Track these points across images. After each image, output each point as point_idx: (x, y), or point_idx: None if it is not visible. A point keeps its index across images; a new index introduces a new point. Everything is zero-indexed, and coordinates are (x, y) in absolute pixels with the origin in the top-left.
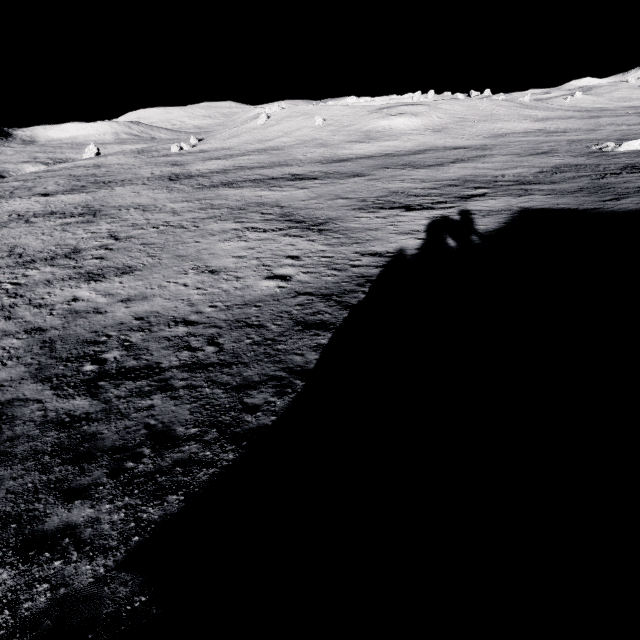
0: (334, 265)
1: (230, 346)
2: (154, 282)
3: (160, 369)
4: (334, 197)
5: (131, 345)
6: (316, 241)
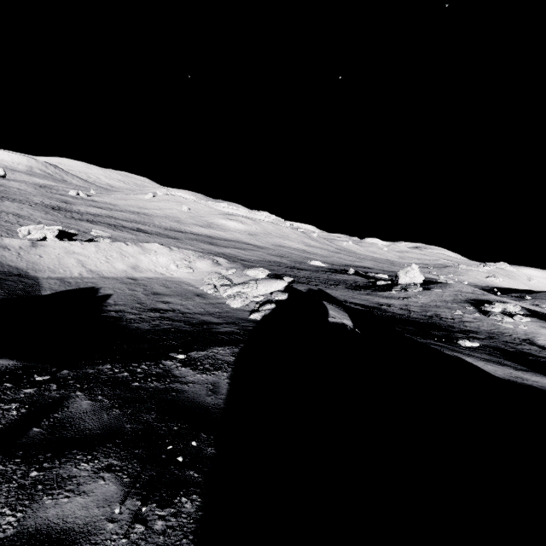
0: None
1: None
2: None
3: None
4: (145, 242)
5: None
6: None
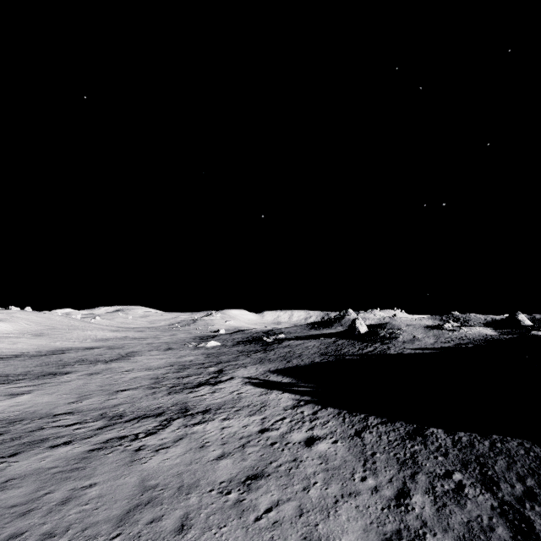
0: (304, 419)
1: (450, 466)
2: (244, 537)
3: (503, 504)
4: (108, 391)
5: (462, 540)
6: (234, 417)
